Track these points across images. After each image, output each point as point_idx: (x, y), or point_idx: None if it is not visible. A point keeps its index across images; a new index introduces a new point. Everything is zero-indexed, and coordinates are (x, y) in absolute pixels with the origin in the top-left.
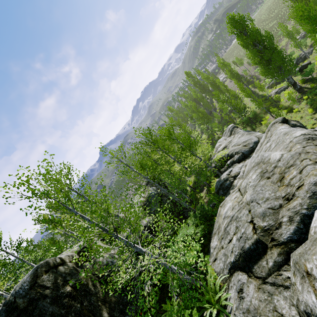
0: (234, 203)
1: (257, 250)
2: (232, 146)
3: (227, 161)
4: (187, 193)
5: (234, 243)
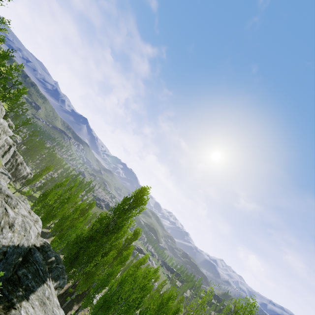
0: None
1: None
2: None
3: None
4: None
5: None
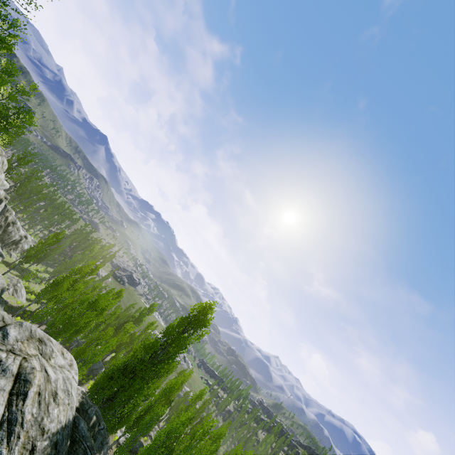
0: None
1: None
2: None
3: None
4: None
5: None
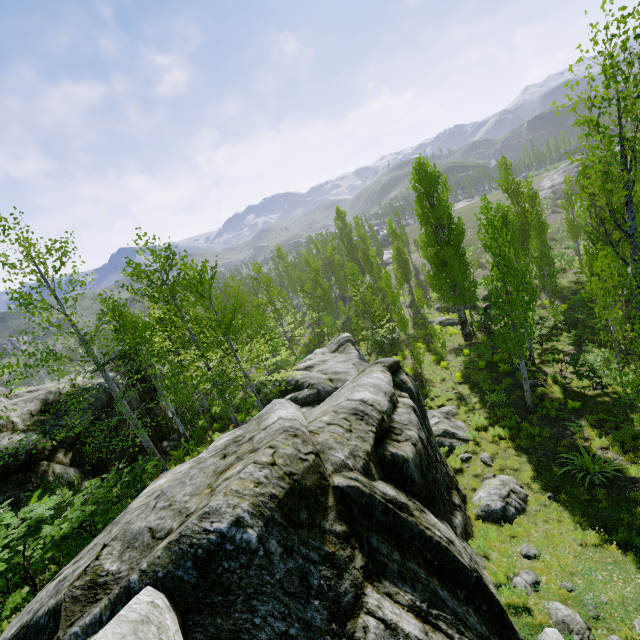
0: (166, 484)
1: (41, 635)
2: (317, 371)
3: (290, 393)
4: (199, 423)
5: (49, 588)
